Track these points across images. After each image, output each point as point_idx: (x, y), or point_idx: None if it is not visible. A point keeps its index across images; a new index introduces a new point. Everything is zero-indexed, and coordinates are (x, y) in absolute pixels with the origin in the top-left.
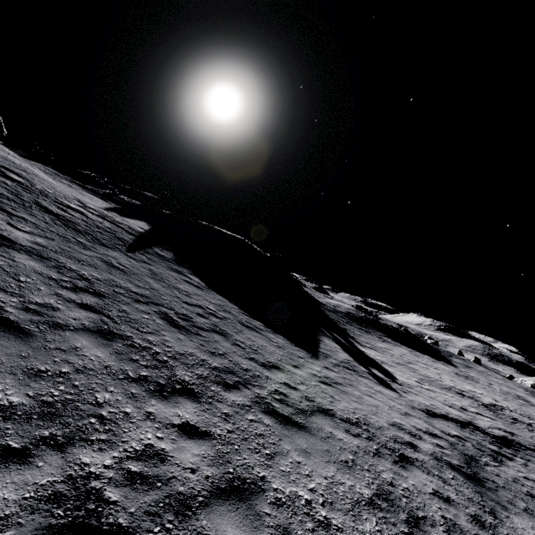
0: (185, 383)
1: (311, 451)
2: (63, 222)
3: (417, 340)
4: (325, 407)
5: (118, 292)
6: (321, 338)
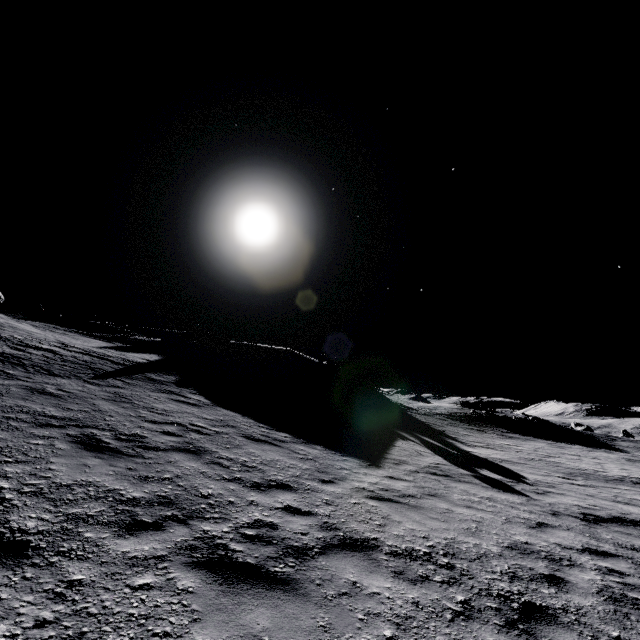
0: (15, 533)
1: (273, 637)
2: (2, 359)
3: (557, 428)
4: (361, 536)
5: (12, 417)
6: (396, 443)
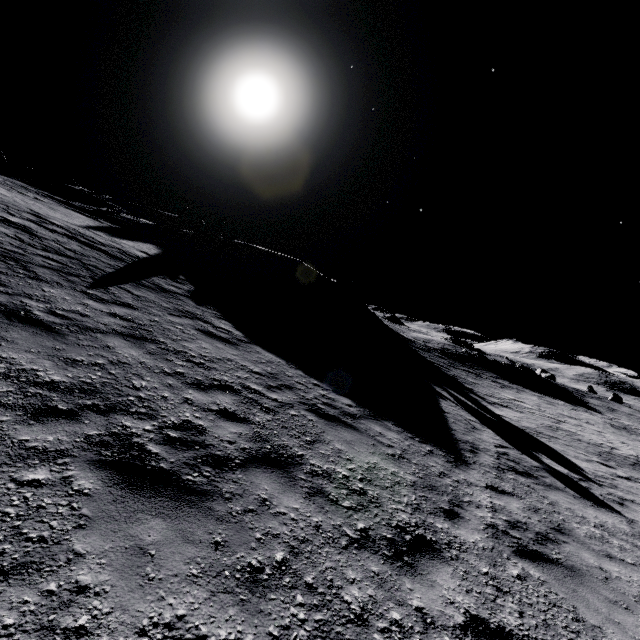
0: None
1: None
2: None
3: (539, 379)
4: None
5: None
6: (442, 407)
